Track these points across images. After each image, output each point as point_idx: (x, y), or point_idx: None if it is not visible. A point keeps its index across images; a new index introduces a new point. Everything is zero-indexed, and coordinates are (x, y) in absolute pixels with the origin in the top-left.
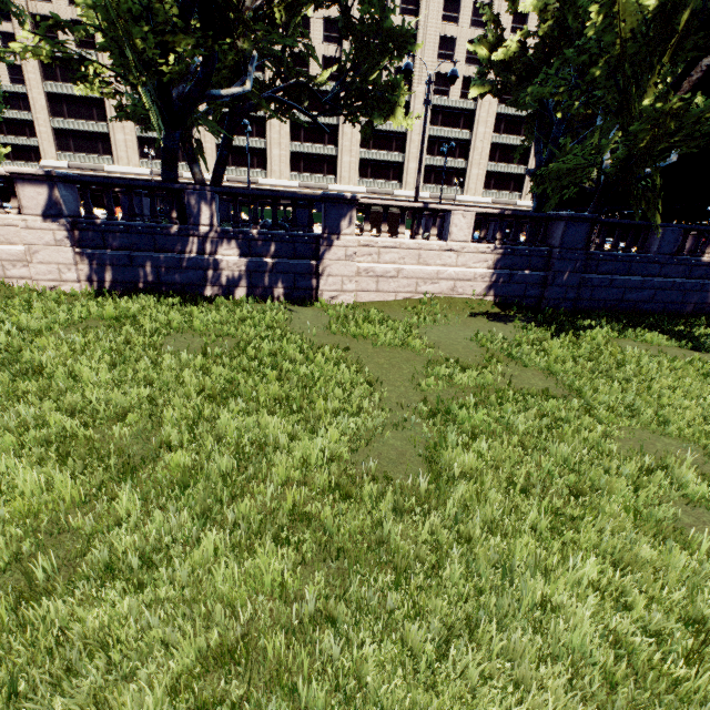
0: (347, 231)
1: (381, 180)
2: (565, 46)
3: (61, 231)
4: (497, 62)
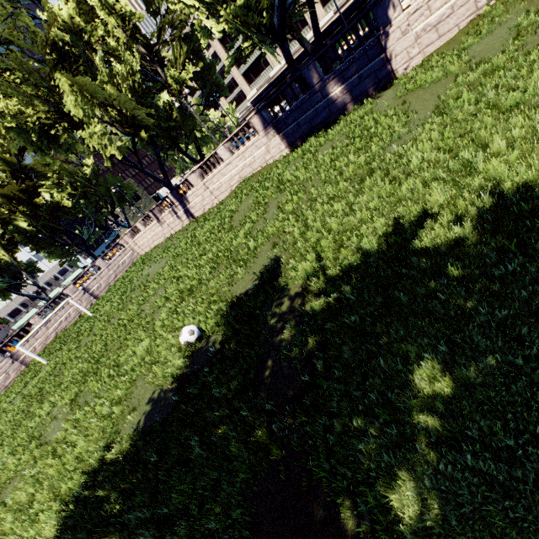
0: (395, 15)
1: None
2: None
3: (271, 131)
4: None
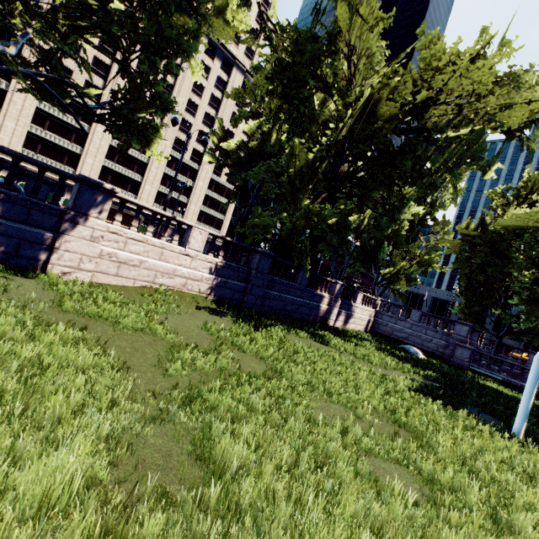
0: (99, 215)
1: (119, 188)
2: (258, 159)
3: None
4: (222, 149)
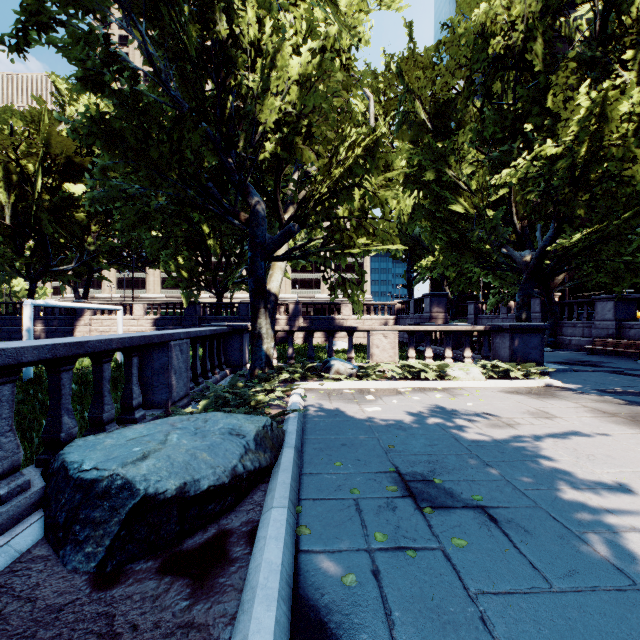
0: (86, 314)
1: None
2: None
3: None
4: None
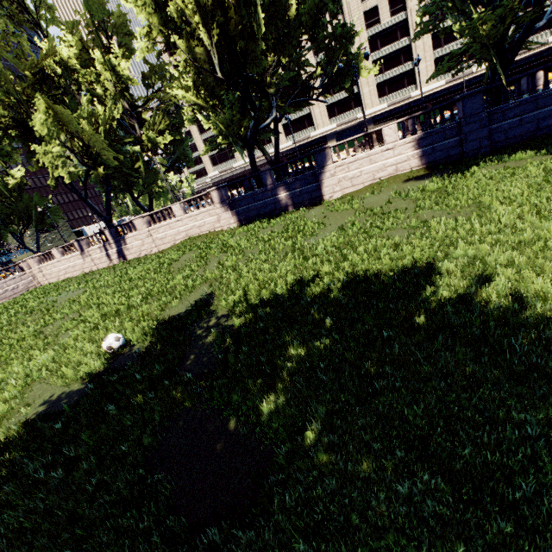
0: (328, 163)
1: (397, 91)
2: None
3: (226, 206)
4: None
